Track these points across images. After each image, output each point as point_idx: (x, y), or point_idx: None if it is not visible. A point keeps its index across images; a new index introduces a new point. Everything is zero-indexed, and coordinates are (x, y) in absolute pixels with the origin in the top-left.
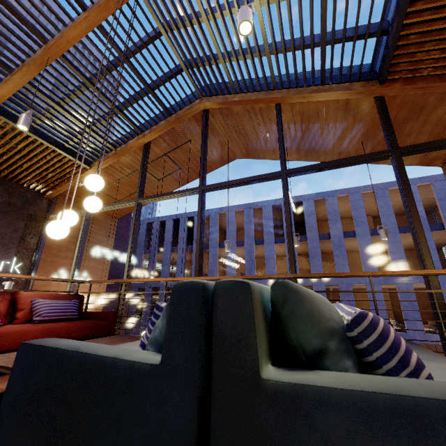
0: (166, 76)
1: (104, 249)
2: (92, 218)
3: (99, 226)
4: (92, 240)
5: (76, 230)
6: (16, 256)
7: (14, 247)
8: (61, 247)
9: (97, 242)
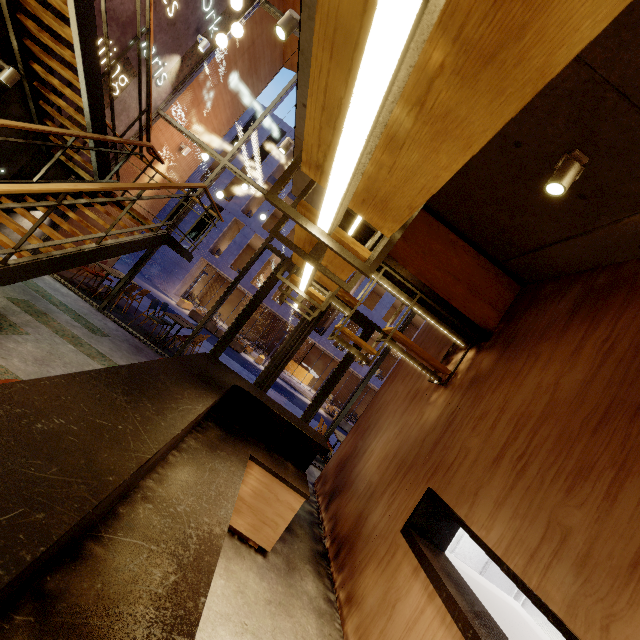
0: None
1: (254, 89)
2: (275, 41)
3: (271, 57)
4: (258, 67)
5: (260, 40)
6: (220, 16)
7: (227, 3)
8: (242, 46)
9: (257, 75)
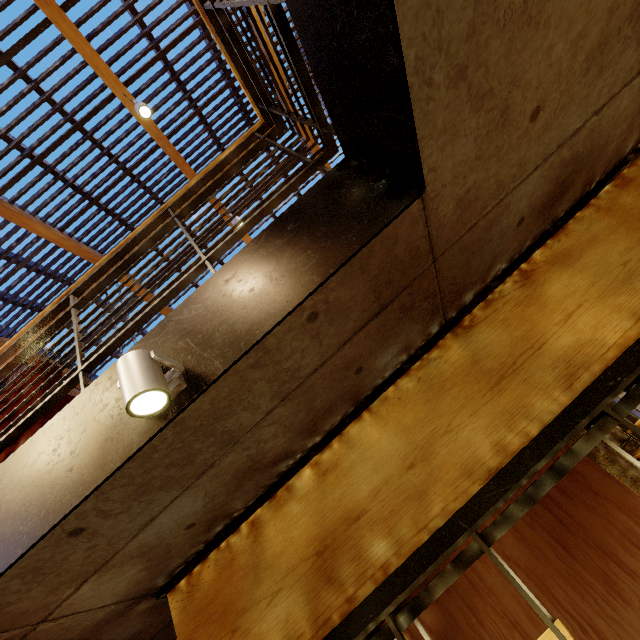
0: (24, 301)
1: None
2: None
3: None
4: None
5: None
6: None
7: None
8: None
9: None
